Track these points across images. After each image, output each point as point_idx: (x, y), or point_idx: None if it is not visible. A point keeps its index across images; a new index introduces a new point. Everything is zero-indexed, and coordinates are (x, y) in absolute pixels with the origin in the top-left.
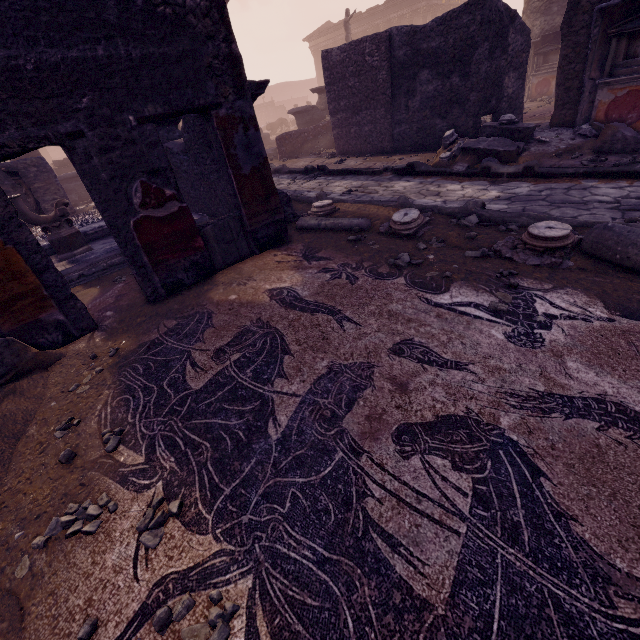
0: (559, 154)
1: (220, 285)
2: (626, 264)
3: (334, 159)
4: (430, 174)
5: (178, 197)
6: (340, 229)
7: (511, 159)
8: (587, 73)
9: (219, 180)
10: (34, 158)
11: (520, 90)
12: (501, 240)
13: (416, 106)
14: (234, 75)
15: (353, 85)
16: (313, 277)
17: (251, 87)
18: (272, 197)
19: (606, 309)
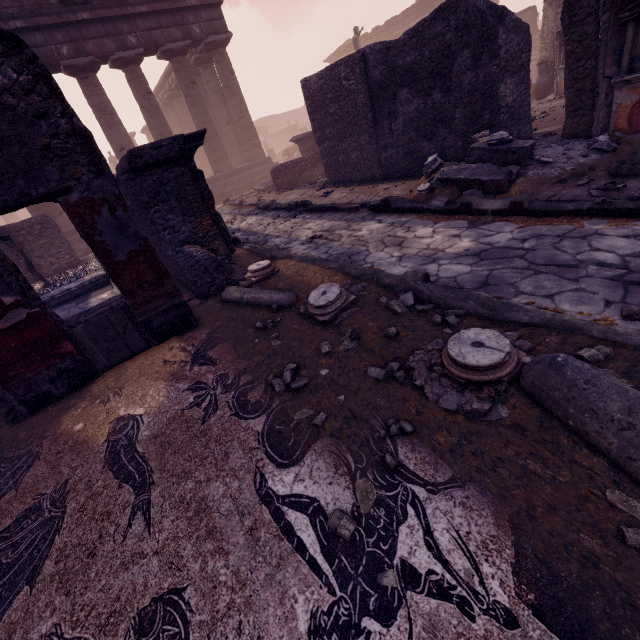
0: (563, 179)
1: (86, 399)
2: (586, 439)
3: (323, 190)
4: (406, 211)
5: (26, 302)
6: (262, 305)
7: (500, 189)
8: (600, 70)
9: (161, 241)
10: (38, 216)
11: (524, 96)
12: (425, 345)
13: (400, 128)
14: (88, 151)
15: (334, 112)
16: (175, 399)
17: (178, 142)
18: (166, 279)
19: (514, 575)
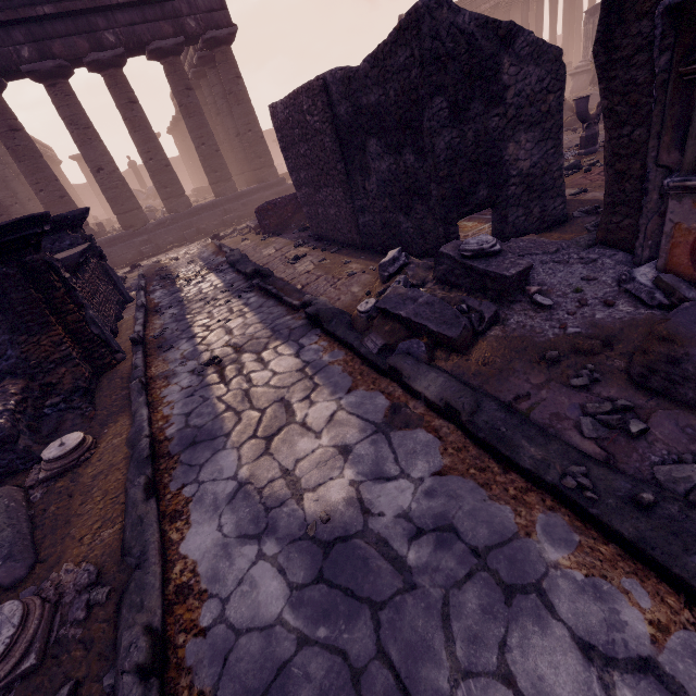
0: (553, 358)
1: None
2: None
3: (299, 249)
4: (338, 339)
5: None
6: None
7: (457, 347)
8: (652, 152)
9: None
10: None
11: (551, 157)
12: None
13: (374, 190)
14: None
15: (305, 153)
16: None
17: None
18: None
19: None
